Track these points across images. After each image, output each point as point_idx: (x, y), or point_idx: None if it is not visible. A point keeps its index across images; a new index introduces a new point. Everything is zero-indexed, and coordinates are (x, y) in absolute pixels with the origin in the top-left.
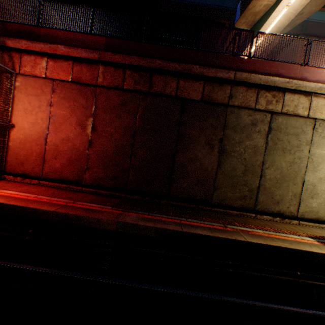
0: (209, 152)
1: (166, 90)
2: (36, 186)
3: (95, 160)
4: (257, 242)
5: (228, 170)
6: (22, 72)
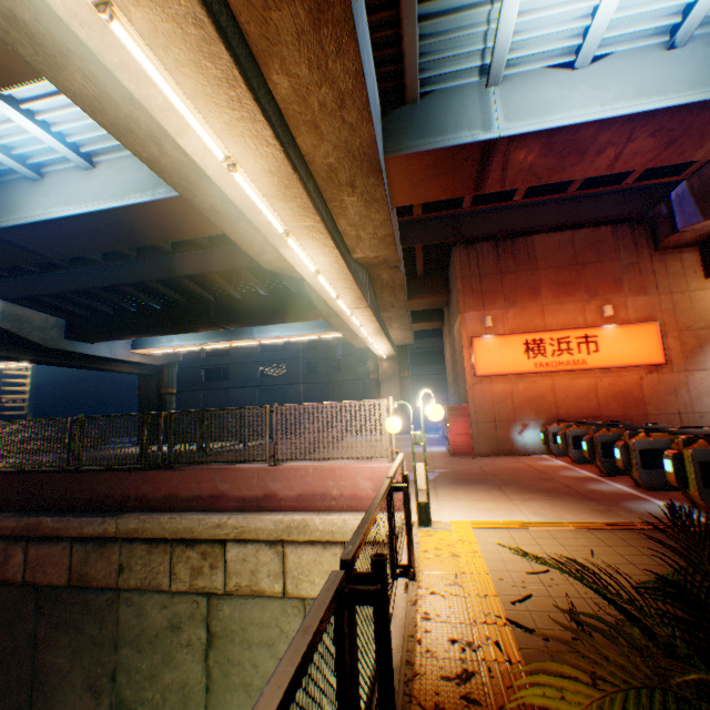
0: (95, 705)
1: (9, 569)
2: None
3: None
4: None
5: None
6: None
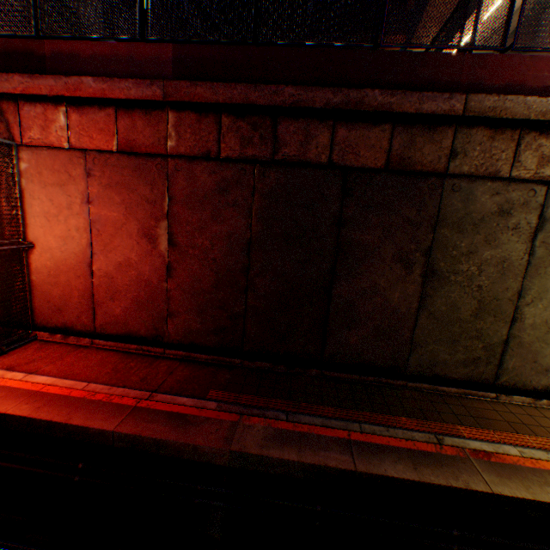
0: (402, 275)
1: (308, 151)
2: (87, 352)
3: (181, 300)
4: (514, 496)
5: (441, 311)
6: (26, 141)
